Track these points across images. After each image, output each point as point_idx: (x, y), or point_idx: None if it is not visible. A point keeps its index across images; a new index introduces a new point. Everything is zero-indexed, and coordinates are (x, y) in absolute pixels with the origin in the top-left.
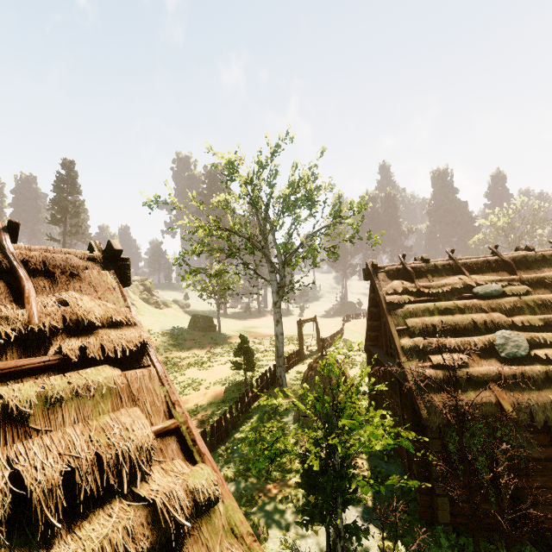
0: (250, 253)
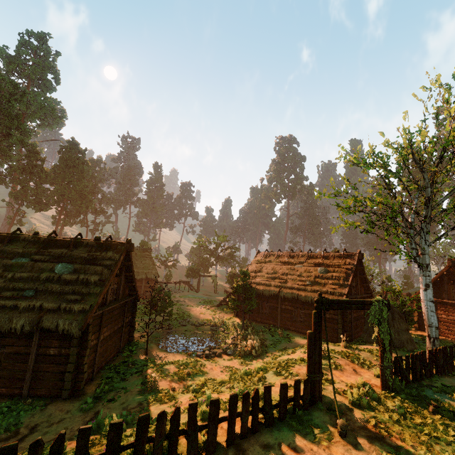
0: (442, 225)
